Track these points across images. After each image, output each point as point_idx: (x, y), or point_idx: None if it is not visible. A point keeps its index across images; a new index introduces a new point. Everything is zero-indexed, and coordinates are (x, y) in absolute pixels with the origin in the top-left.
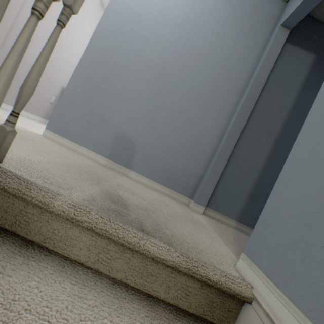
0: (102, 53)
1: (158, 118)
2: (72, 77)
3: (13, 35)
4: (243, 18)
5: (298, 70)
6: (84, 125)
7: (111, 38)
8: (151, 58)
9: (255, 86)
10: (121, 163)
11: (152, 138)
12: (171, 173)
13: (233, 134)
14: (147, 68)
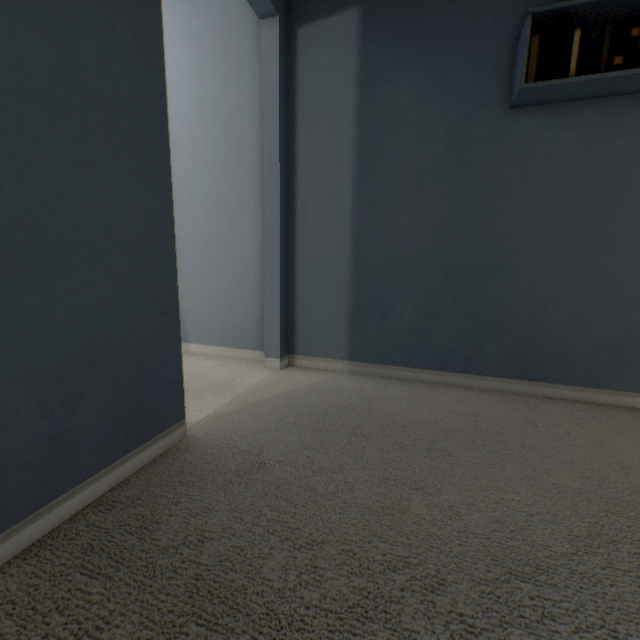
0: None
1: (188, 263)
2: None
3: None
4: (220, 44)
5: (339, 60)
6: None
7: None
8: None
9: (268, 146)
10: None
11: (193, 292)
12: (234, 328)
13: (271, 239)
14: None
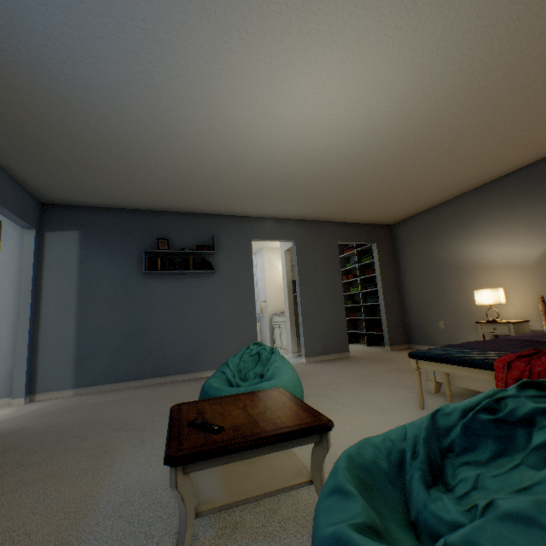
0: None
1: None
2: None
3: None
4: None
5: (70, 248)
6: None
7: None
8: None
9: (25, 282)
10: None
11: None
12: None
13: (23, 328)
14: None
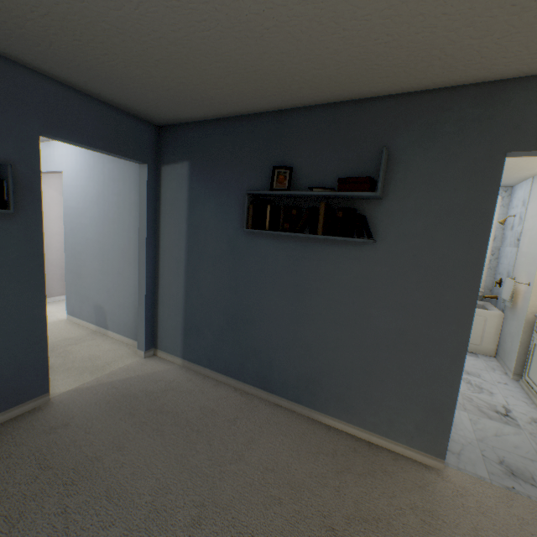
0: (72, 249)
1: (109, 283)
2: (66, 274)
3: (52, 250)
4: (128, 167)
5: (180, 187)
6: (80, 305)
7: (72, 235)
8: (92, 238)
9: (142, 231)
10: (103, 326)
11: (111, 301)
12: (129, 326)
13: (142, 282)
14: (93, 247)
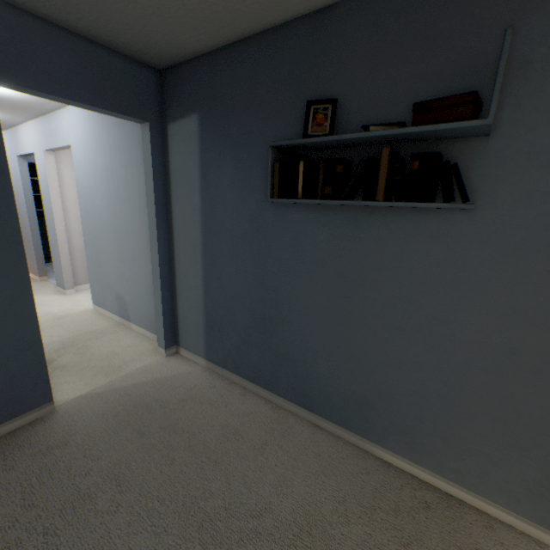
0: (89, 233)
1: (127, 272)
2: (87, 261)
3: (77, 236)
4: (132, 130)
5: (190, 150)
6: (103, 295)
7: (88, 218)
8: (106, 221)
9: (150, 209)
10: (126, 318)
11: (131, 291)
12: (150, 319)
13: (156, 271)
14: (107, 231)
